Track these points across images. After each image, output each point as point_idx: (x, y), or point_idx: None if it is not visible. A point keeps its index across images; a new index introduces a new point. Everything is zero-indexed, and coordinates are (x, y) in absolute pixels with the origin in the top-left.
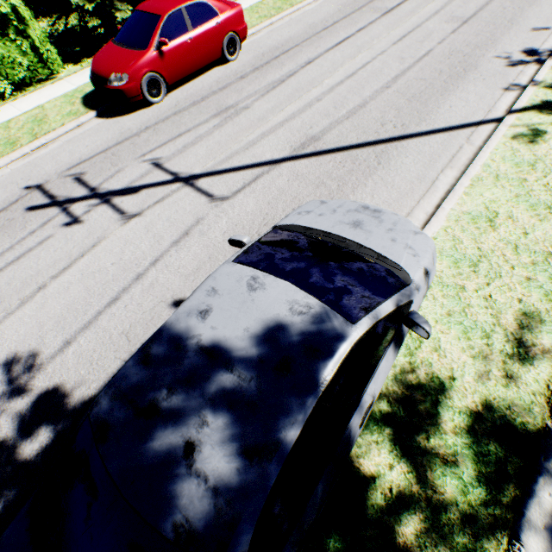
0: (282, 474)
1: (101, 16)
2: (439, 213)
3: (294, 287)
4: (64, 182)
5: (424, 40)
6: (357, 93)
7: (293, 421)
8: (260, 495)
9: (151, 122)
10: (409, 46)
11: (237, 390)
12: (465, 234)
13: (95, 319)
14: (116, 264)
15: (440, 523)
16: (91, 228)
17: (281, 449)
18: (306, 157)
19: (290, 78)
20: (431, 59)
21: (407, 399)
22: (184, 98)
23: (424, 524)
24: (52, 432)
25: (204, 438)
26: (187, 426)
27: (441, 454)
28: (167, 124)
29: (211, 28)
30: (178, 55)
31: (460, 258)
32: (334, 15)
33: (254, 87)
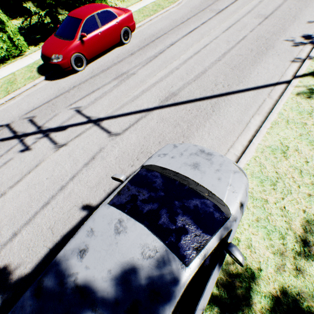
0: None
1: (51, 17)
2: (251, 146)
3: (147, 230)
4: (22, 122)
5: (242, 29)
6: (200, 64)
7: None
8: None
9: (76, 83)
10: (232, 33)
11: None
12: (267, 161)
13: (33, 217)
14: (49, 178)
15: None
16: (36, 153)
17: None
18: (168, 106)
19: (160, 54)
20: (246, 41)
21: (229, 285)
22: (97, 67)
23: None
24: None
25: None
26: None
27: None
28: (86, 84)
29: (113, 25)
30: (93, 42)
31: (264, 179)
32: (187, 14)
33: (139, 60)
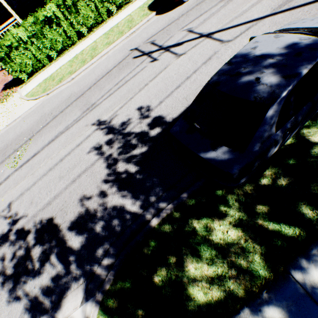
0: (297, 86)
1: None
2: None
3: (299, 35)
4: (146, 45)
5: None
6: None
7: (304, 68)
8: (289, 87)
9: (184, 12)
10: None
11: (276, 63)
12: None
13: (170, 94)
14: (176, 74)
15: None
16: (162, 62)
17: (299, 75)
18: (282, 12)
19: None
20: None
21: None
22: None
23: None
24: (161, 129)
25: (263, 76)
26: (255, 74)
27: None
28: (193, 11)
29: None
30: None
31: None
32: None
33: None
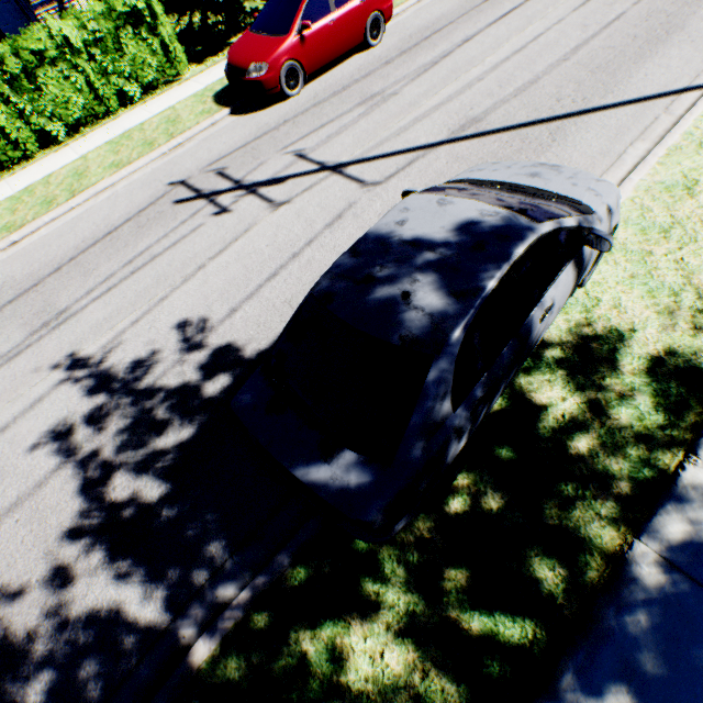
0: (481, 313)
1: (225, 9)
2: (625, 184)
3: (481, 203)
4: (206, 177)
5: (615, 2)
6: (527, 69)
7: (490, 277)
8: (466, 318)
9: (289, 116)
10: (594, 11)
11: (440, 262)
12: (655, 203)
13: (256, 291)
14: (270, 246)
15: (613, 441)
16: (241, 216)
17: (482, 292)
18: (467, 139)
19: (444, 59)
20: (623, 23)
21: (582, 348)
22: (322, 90)
23: (597, 441)
24: (231, 377)
25: (417, 289)
26: (401, 284)
27: (616, 390)
28: (307, 117)
29: (355, 8)
30: (318, 40)
31: (648, 226)
32: None
33: (402, 72)
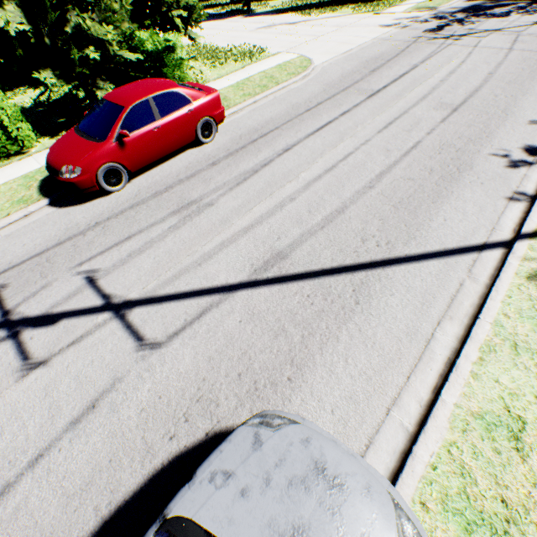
0: None
1: (87, 91)
2: (438, 411)
3: None
4: None
5: (412, 128)
6: (336, 192)
7: None
8: None
9: (103, 216)
10: (395, 135)
11: None
12: (479, 462)
13: None
14: None
15: None
16: None
17: None
18: (268, 283)
19: (264, 167)
20: (420, 152)
21: None
22: (147, 186)
23: None
24: None
25: None
26: None
27: None
28: (120, 220)
29: (183, 115)
30: (142, 144)
31: (475, 520)
32: (318, 94)
33: (224, 177)
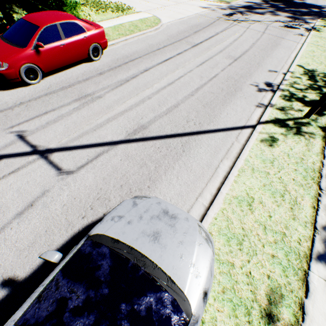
0: None
1: (4, 13)
2: (219, 196)
3: None
4: None
5: (214, 67)
6: (174, 96)
7: None
8: None
9: (25, 99)
10: (205, 69)
11: None
12: (234, 215)
13: None
14: None
15: None
16: None
17: None
18: (136, 141)
19: (133, 79)
20: (217, 80)
21: None
22: (56, 83)
23: None
24: None
25: None
26: None
27: None
28: (38, 102)
29: (80, 39)
30: (52, 54)
31: (231, 236)
32: (164, 41)
33: (108, 82)
